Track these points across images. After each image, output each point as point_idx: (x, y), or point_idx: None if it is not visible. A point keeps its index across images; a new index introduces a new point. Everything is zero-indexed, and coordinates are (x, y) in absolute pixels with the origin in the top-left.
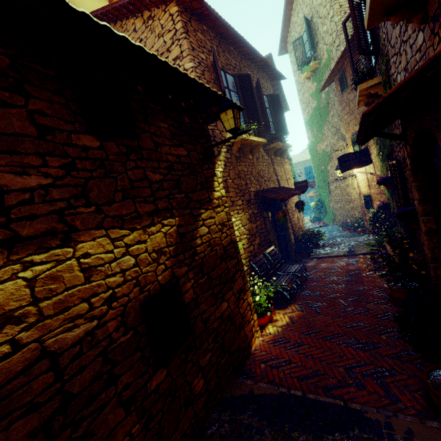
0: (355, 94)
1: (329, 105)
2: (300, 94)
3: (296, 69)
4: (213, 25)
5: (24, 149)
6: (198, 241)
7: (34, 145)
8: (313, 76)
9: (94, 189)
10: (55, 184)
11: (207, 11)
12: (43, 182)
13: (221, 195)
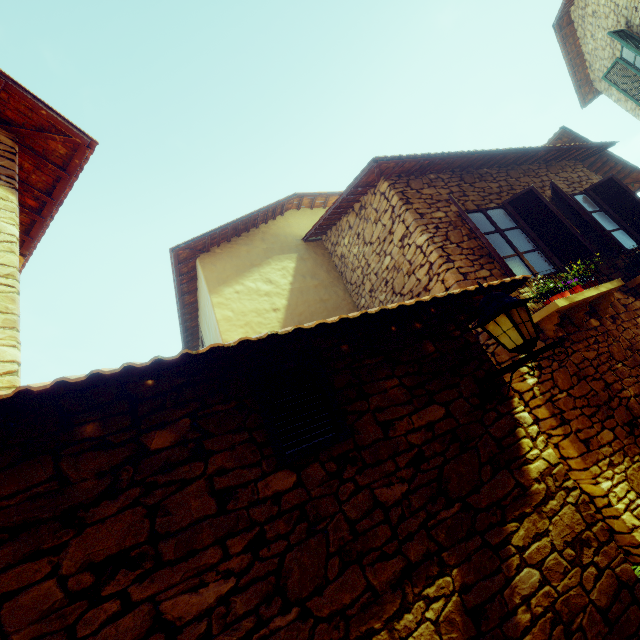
0: None
1: None
2: None
3: (634, 104)
4: (443, 165)
5: (202, 541)
6: (520, 616)
7: (213, 527)
8: None
9: (294, 569)
10: (239, 585)
11: (427, 160)
12: (224, 590)
13: (547, 464)
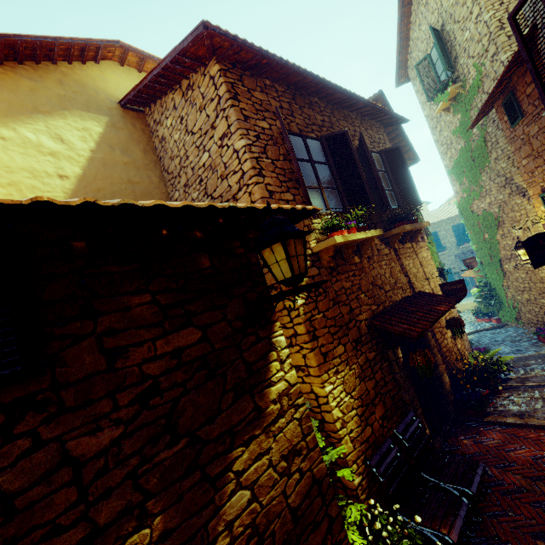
0: (541, 124)
1: (487, 144)
2: (435, 132)
3: (425, 99)
4: (281, 75)
5: None
6: (219, 543)
7: None
8: (455, 106)
9: None
10: None
11: (265, 59)
12: None
13: (287, 385)
